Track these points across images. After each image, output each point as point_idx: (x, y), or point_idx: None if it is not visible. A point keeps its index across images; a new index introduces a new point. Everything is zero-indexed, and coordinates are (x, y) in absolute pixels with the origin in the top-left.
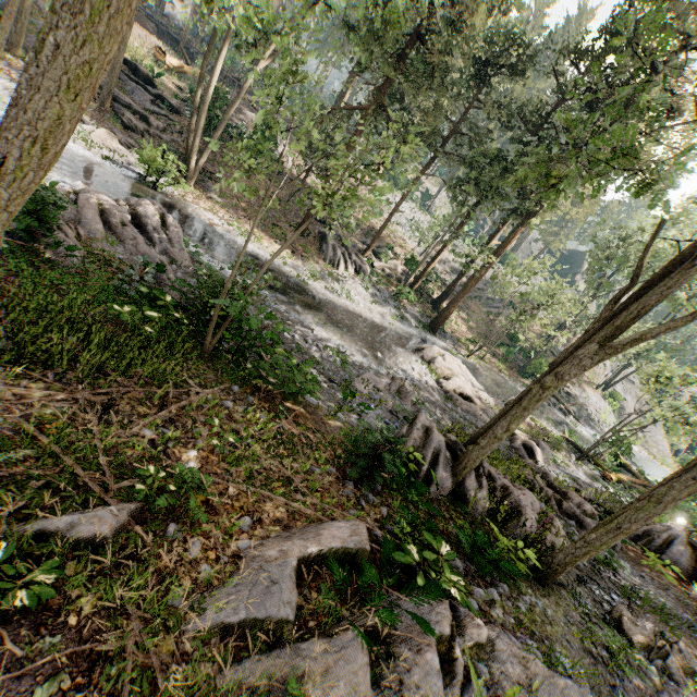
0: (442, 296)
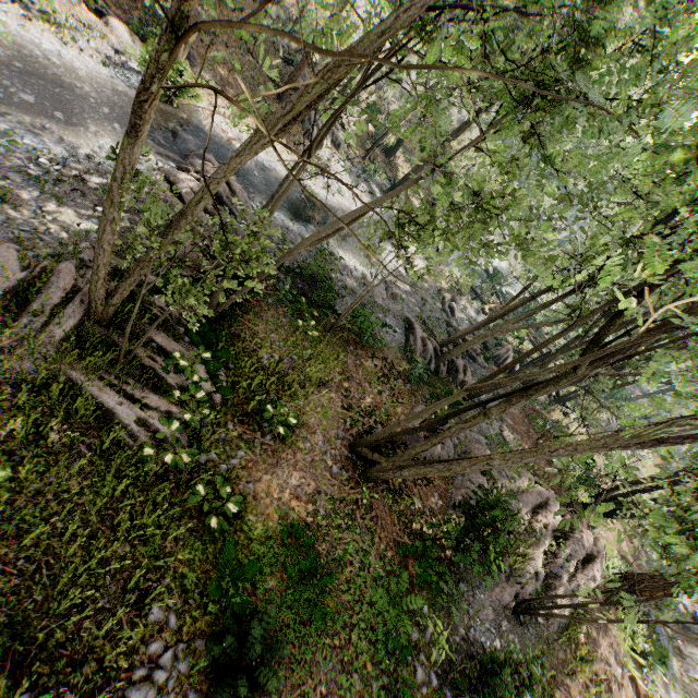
0: (396, 147)
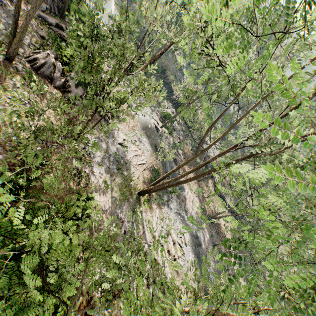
0: None
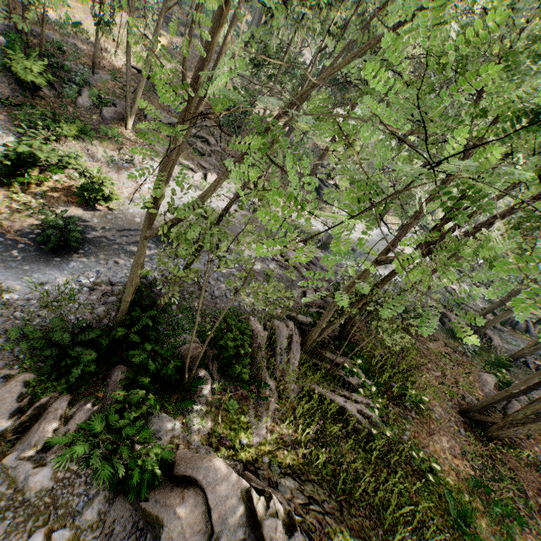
0: None
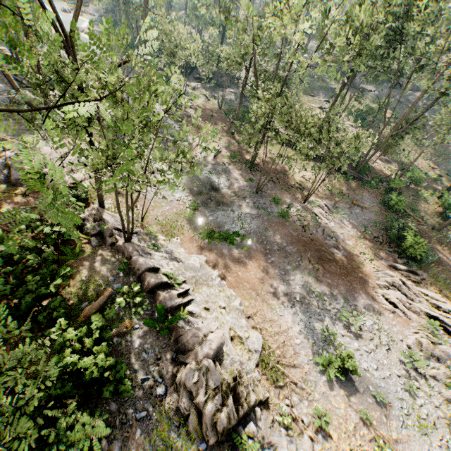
0: None
